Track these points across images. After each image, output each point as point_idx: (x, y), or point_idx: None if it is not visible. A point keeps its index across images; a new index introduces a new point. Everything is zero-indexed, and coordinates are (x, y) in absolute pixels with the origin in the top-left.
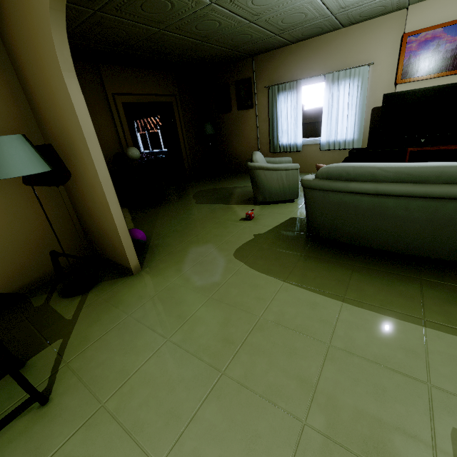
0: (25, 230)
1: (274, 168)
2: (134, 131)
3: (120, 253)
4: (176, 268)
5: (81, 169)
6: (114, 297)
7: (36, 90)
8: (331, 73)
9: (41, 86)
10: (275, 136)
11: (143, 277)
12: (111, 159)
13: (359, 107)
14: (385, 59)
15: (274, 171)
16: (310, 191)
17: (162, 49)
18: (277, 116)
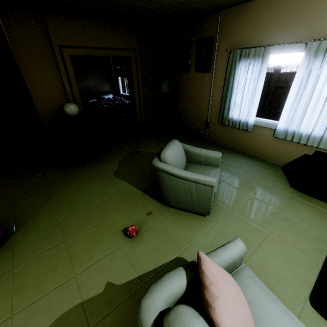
0: None
1: (181, 177)
2: (116, 75)
3: None
4: None
5: None
6: None
7: None
8: (317, 41)
9: None
10: (226, 108)
11: None
12: (56, 110)
13: None
14: None
15: (181, 179)
16: None
17: None
18: (233, 86)
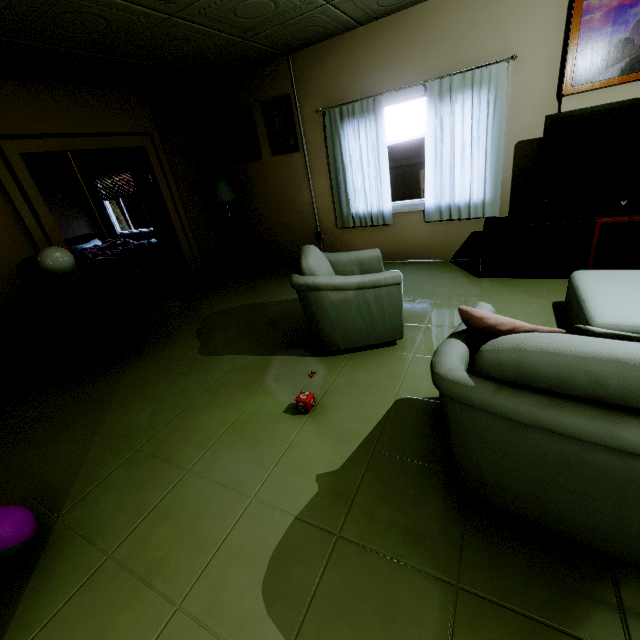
0: None
1: (349, 286)
2: (98, 198)
3: None
4: None
5: None
6: None
7: None
8: (437, 80)
9: None
10: (343, 200)
11: None
12: (12, 274)
13: (492, 142)
14: (539, 48)
15: (350, 290)
16: (463, 408)
17: (82, 34)
18: (343, 163)
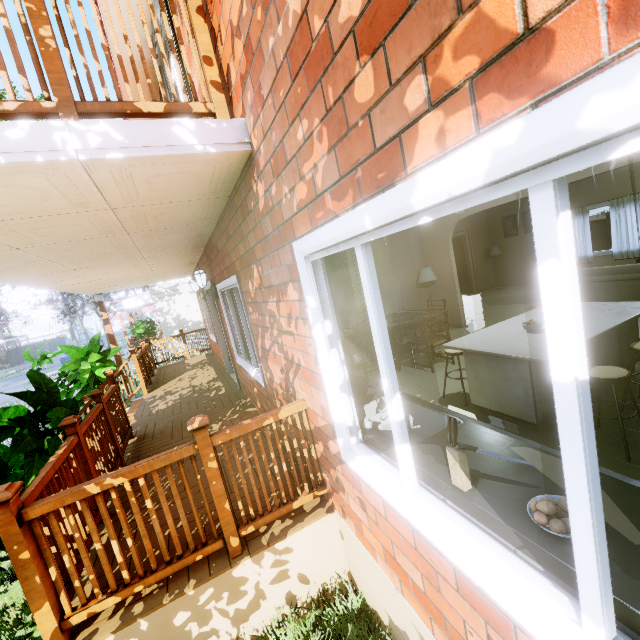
0: (413, 306)
1: None
2: None
3: (456, 317)
4: (485, 325)
5: (444, 279)
6: (457, 332)
7: (429, 250)
8: (615, 199)
9: (434, 249)
10: None
11: (468, 328)
12: None
13: None
14: None
15: None
16: None
17: None
18: None
